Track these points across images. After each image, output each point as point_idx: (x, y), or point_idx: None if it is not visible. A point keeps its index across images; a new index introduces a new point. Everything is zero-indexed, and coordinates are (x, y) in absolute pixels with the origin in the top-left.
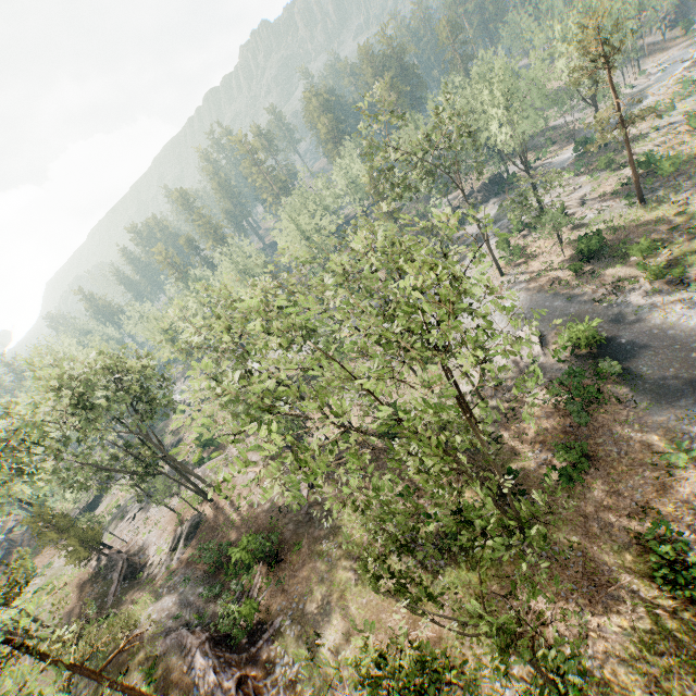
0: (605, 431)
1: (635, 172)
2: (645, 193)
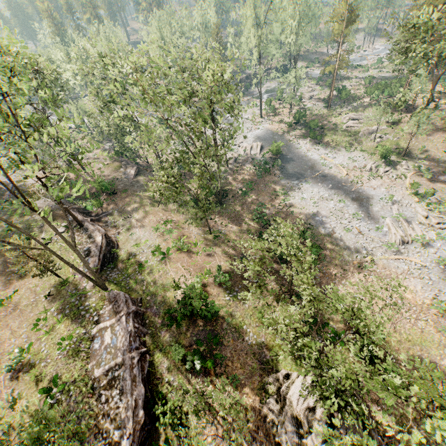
0: (265, 183)
1: (332, 91)
2: (333, 104)
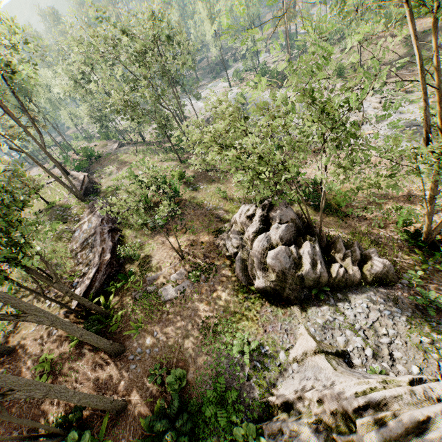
0: None
1: (288, 44)
2: (295, 59)
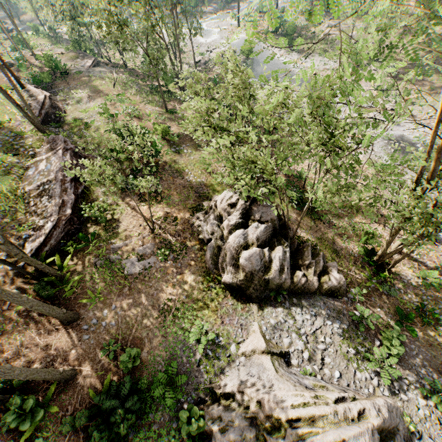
0: None
1: None
2: None
